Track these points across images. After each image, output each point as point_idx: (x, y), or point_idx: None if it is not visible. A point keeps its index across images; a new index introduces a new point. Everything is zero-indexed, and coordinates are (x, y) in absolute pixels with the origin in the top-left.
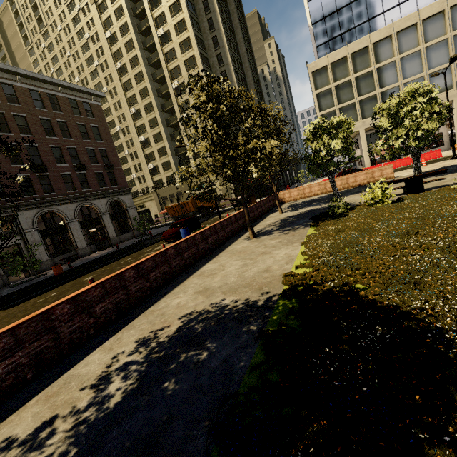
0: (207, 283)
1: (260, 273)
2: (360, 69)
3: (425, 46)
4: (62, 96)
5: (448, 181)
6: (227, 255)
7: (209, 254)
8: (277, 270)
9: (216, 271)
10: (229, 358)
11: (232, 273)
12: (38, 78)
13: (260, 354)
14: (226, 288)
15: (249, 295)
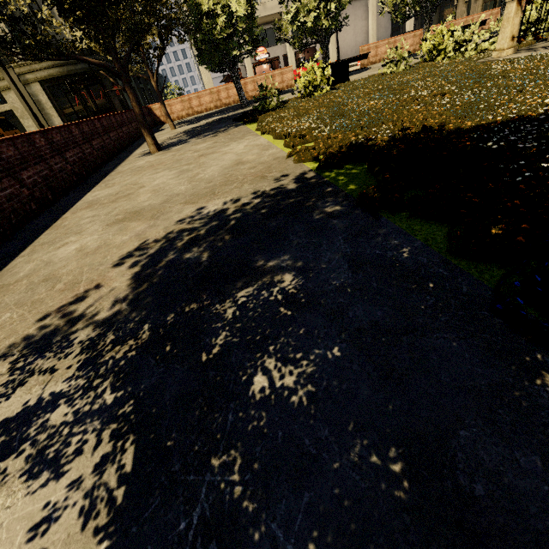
0: (126, 207)
1: (232, 167)
2: None
3: None
4: None
5: (361, 77)
6: (127, 175)
7: (79, 184)
8: (259, 157)
9: (126, 192)
10: (362, 257)
11: (169, 183)
12: None
13: (416, 225)
14: (183, 197)
15: (253, 188)
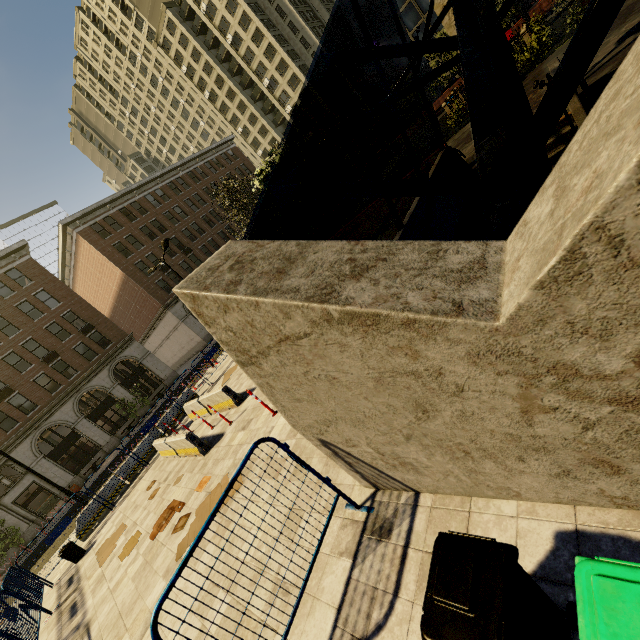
0: None
1: None
2: None
3: None
4: (217, 156)
5: None
6: None
7: None
8: None
9: None
10: None
11: None
12: (204, 153)
13: None
14: None
15: None
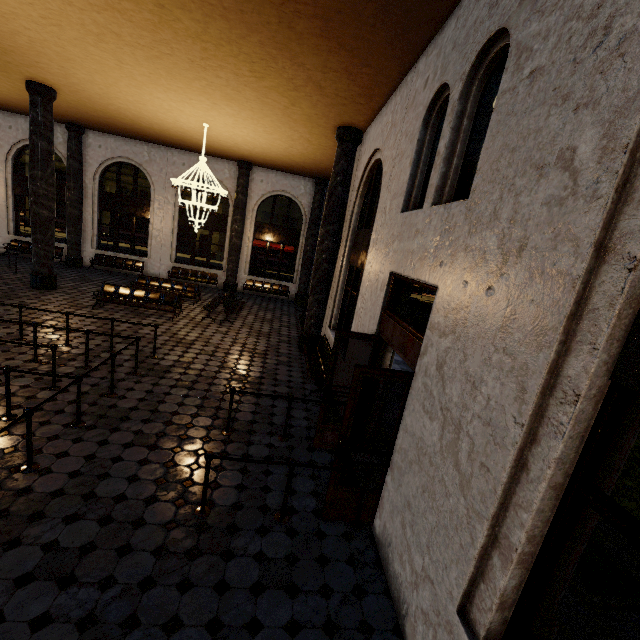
0: None
1: None
2: None
3: None
4: None
5: None
6: None
7: None
8: None
9: None
10: None
11: None
12: None
13: None
14: None
15: None
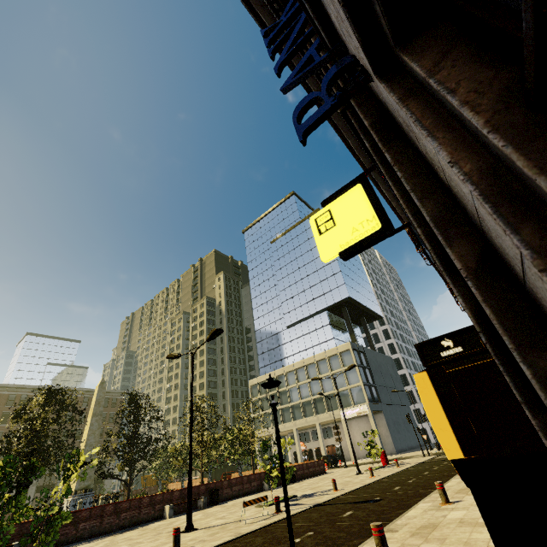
0: None
1: None
2: (272, 390)
3: (298, 384)
4: None
5: None
6: None
7: None
8: None
9: None
10: None
11: None
12: (92, 391)
13: None
14: None
15: None
